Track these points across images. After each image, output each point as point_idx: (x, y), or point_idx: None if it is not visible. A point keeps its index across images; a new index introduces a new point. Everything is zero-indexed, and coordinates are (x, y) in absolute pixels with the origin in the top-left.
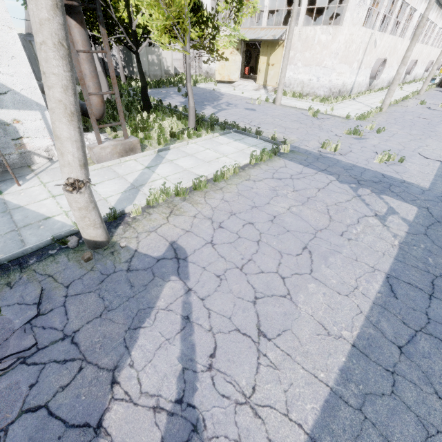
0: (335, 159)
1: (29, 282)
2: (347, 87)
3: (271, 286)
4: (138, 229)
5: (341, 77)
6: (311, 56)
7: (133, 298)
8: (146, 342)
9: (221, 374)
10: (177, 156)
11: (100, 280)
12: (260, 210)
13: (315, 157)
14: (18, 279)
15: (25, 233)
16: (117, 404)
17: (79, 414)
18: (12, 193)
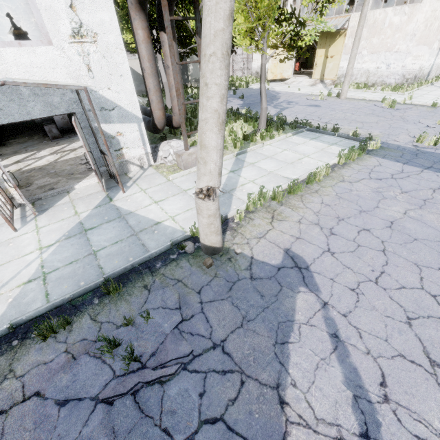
0: (439, 154)
1: (162, 286)
2: (424, 71)
3: (422, 305)
4: (246, 235)
5: (418, 61)
6: (379, 42)
7: (268, 308)
8: (300, 359)
9: (403, 409)
10: (256, 159)
11: (228, 287)
12: (371, 215)
13: (412, 152)
14: (152, 282)
15: (144, 238)
16: (294, 428)
17: (259, 434)
18: (120, 200)
